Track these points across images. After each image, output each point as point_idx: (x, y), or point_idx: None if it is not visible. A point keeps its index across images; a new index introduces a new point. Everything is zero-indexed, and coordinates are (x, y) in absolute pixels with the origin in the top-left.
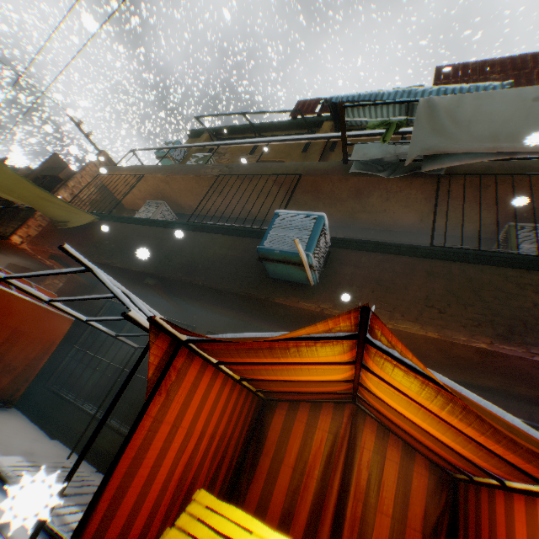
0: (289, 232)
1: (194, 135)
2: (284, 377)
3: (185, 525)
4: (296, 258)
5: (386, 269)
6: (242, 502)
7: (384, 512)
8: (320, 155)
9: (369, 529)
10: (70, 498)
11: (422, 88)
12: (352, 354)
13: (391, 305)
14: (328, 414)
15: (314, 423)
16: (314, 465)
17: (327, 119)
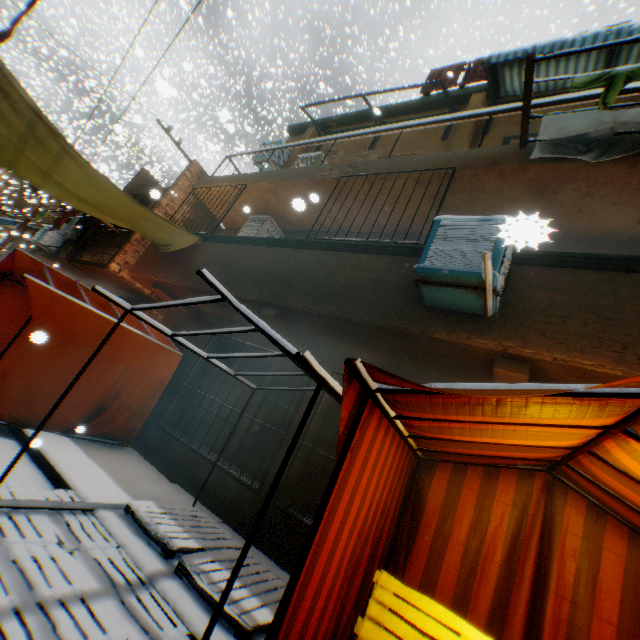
0: (460, 244)
1: (295, 132)
2: (482, 439)
3: (379, 617)
4: (474, 280)
5: (602, 292)
6: (401, 579)
7: (602, 618)
8: (468, 141)
9: (580, 637)
10: (208, 553)
11: (639, 24)
12: (618, 417)
13: (616, 343)
14: (508, 483)
15: (490, 493)
16: (494, 546)
17: (476, 90)
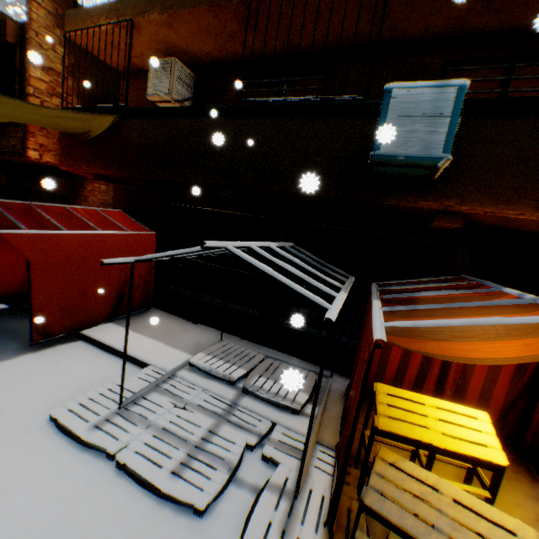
0: (414, 123)
1: None
2: None
3: (385, 413)
4: (428, 164)
5: (536, 141)
6: None
7: None
8: None
9: None
10: (253, 373)
11: None
12: None
13: (537, 192)
14: None
15: None
16: None
17: None
